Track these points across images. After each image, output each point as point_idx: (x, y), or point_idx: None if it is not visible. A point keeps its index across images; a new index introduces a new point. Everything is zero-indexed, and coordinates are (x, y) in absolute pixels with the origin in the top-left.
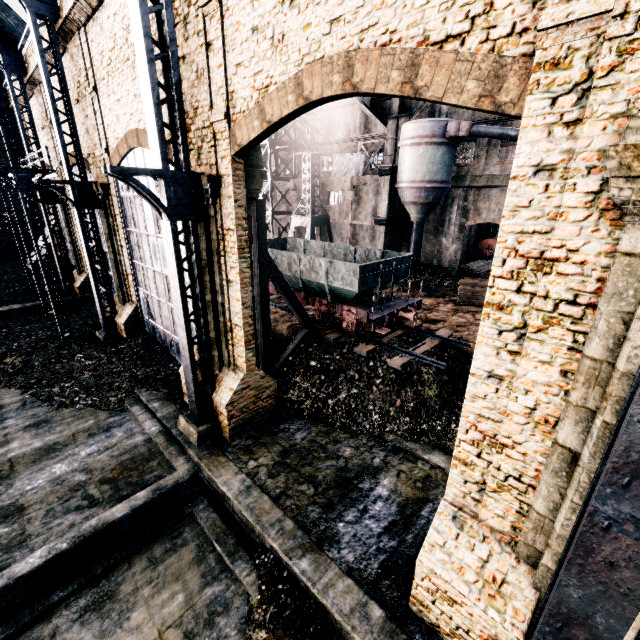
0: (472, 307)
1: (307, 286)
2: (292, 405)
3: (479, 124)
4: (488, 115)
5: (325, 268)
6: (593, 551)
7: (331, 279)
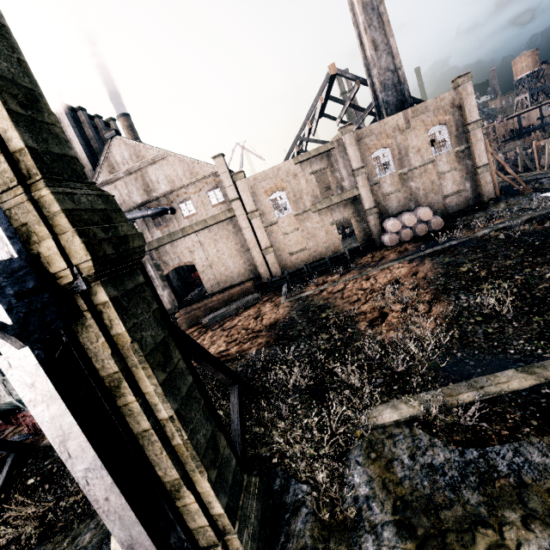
0: (192, 328)
1: (1, 411)
2: (18, 543)
3: (130, 211)
4: (132, 204)
5: (2, 387)
6: (98, 500)
7: (15, 393)
